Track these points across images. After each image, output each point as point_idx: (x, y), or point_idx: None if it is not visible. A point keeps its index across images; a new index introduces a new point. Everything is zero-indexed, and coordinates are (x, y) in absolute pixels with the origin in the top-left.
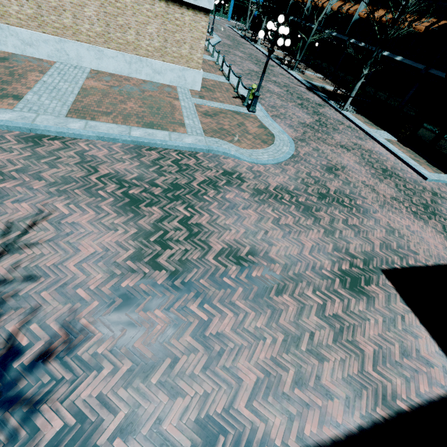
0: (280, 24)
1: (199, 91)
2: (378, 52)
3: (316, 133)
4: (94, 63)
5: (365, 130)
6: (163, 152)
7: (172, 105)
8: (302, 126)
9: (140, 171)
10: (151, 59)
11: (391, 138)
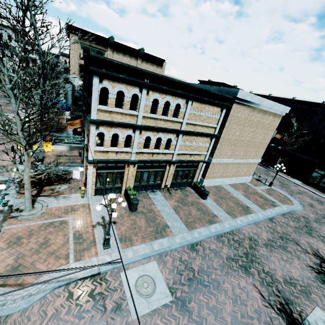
0: (282, 166)
1: (250, 182)
2: (269, 144)
3: (288, 189)
4: (228, 182)
5: (292, 181)
6: (287, 215)
7: (260, 193)
8: (282, 187)
9: (295, 223)
10: (242, 177)
11: (300, 182)
